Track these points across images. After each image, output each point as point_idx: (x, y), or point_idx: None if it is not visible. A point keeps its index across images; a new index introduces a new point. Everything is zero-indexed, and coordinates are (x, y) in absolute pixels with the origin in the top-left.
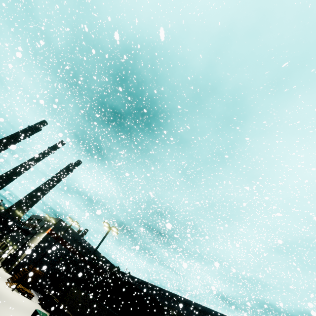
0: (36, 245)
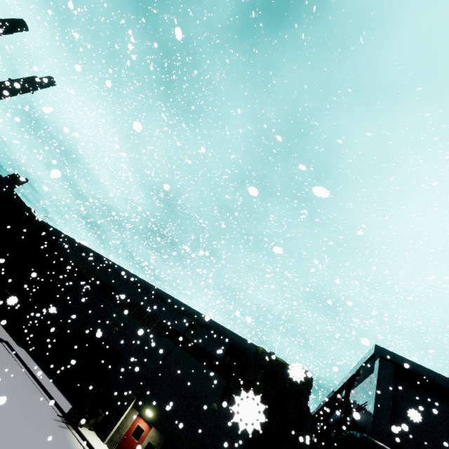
0: None
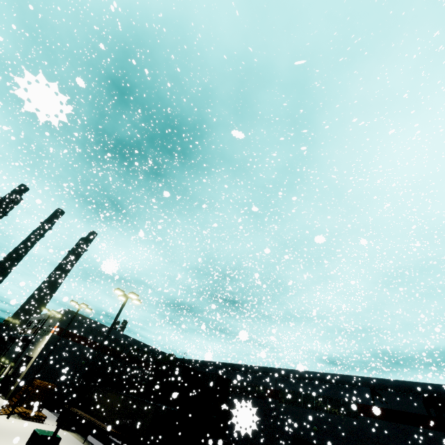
0: (40, 353)
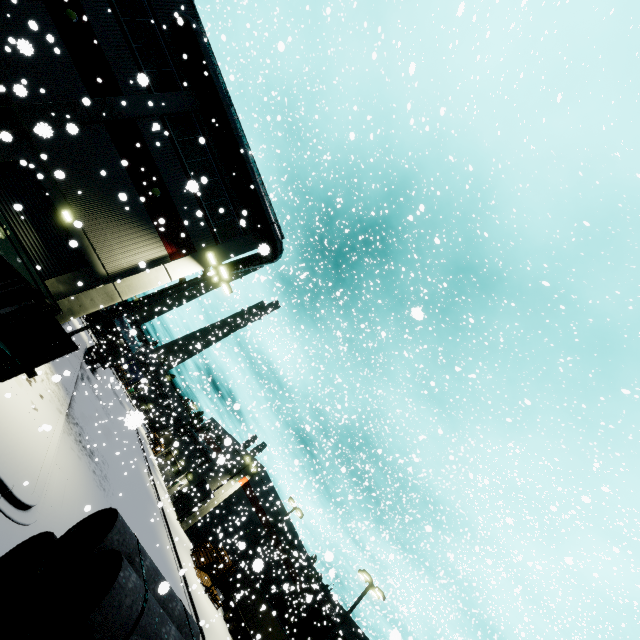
0: (224, 500)
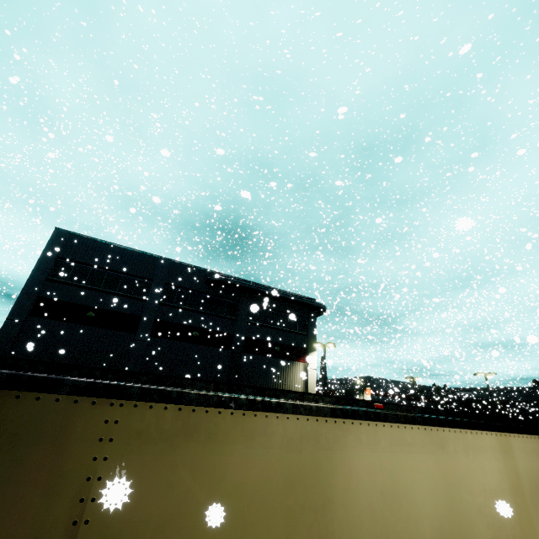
0: None
